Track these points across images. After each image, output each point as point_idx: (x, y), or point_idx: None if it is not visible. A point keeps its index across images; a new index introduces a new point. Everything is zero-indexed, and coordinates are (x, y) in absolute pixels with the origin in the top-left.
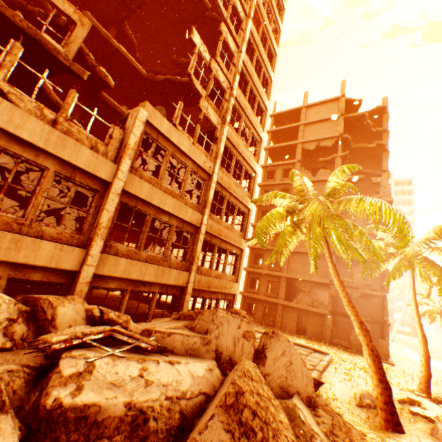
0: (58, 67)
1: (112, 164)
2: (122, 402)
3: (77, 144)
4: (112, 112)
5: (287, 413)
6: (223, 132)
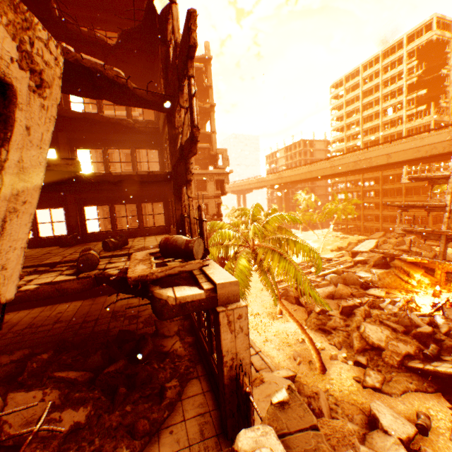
0: None
1: None
2: None
3: None
4: None
5: None
6: None
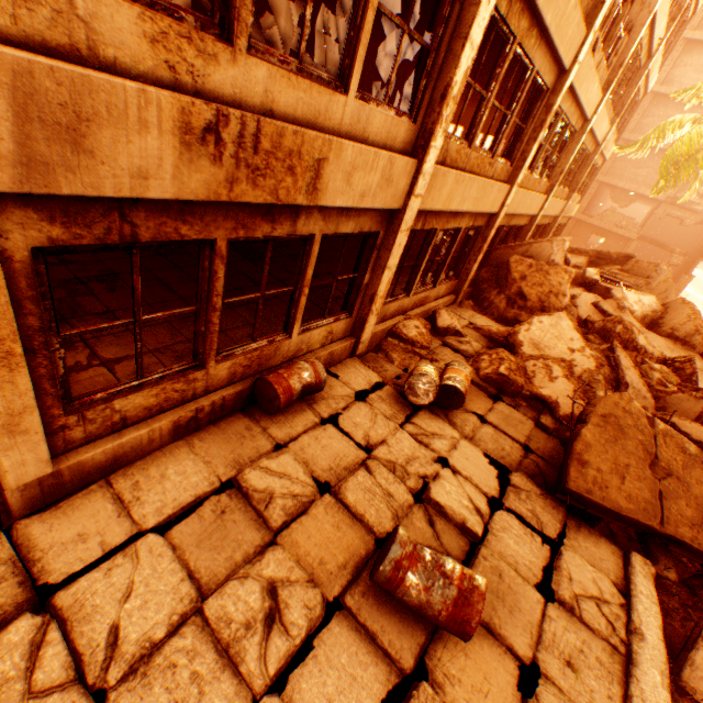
0: None
1: (601, 96)
2: (640, 311)
3: (597, 87)
4: None
5: None
6: None
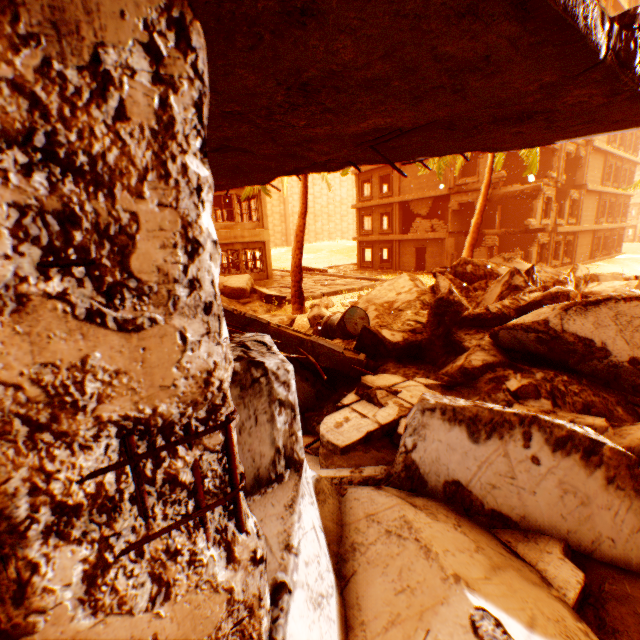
0: None
1: None
2: None
3: None
4: None
5: None
6: None
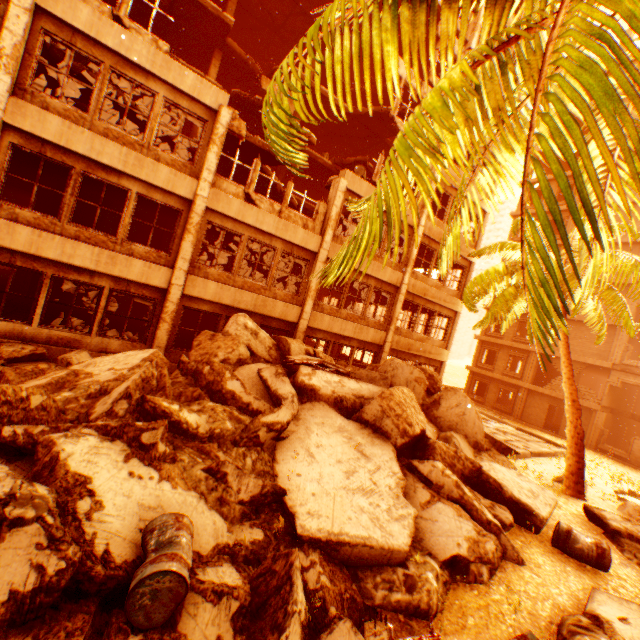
0: (279, 163)
1: (318, 236)
2: (330, 389)
3: (294, 226)
4: (314, 164)
5: (444, 438)
6: (434, 173)
